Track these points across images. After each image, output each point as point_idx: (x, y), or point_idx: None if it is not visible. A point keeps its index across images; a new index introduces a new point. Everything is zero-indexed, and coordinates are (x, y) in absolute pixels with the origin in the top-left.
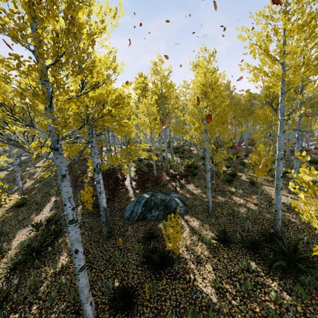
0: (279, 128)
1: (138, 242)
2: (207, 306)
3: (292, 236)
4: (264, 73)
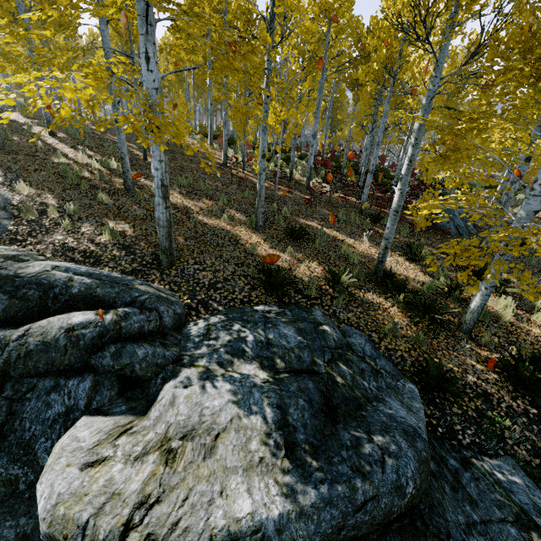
0: None
1: None
2: None
3: None
4: None
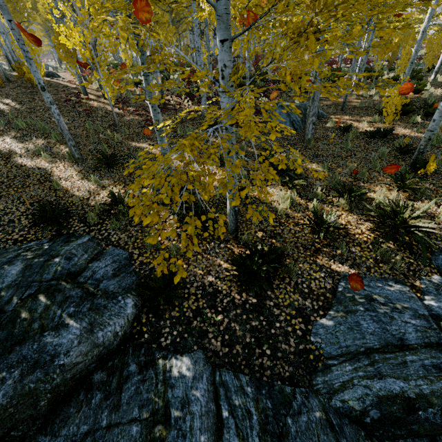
0: None
1: (339, 137)
2: None
3: None
4: None
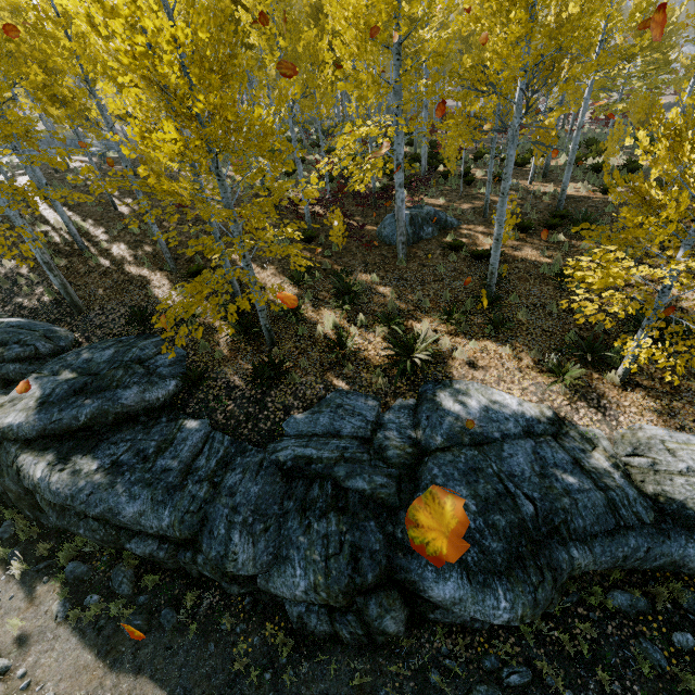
0: (589, 89)
1: (444, 256)
2: (547, 265)
3: (571, 214)
4: (603, 14)
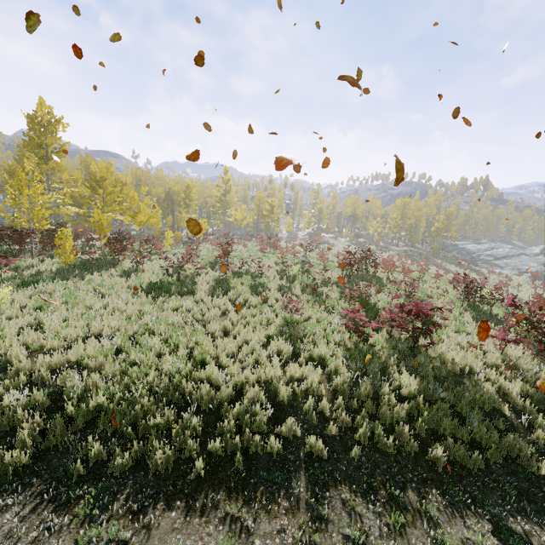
0: None
1: None
2: None
3: None
4: None
